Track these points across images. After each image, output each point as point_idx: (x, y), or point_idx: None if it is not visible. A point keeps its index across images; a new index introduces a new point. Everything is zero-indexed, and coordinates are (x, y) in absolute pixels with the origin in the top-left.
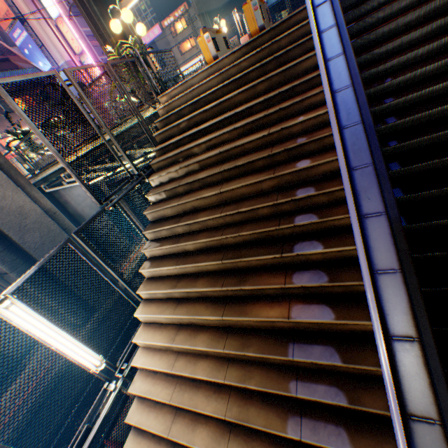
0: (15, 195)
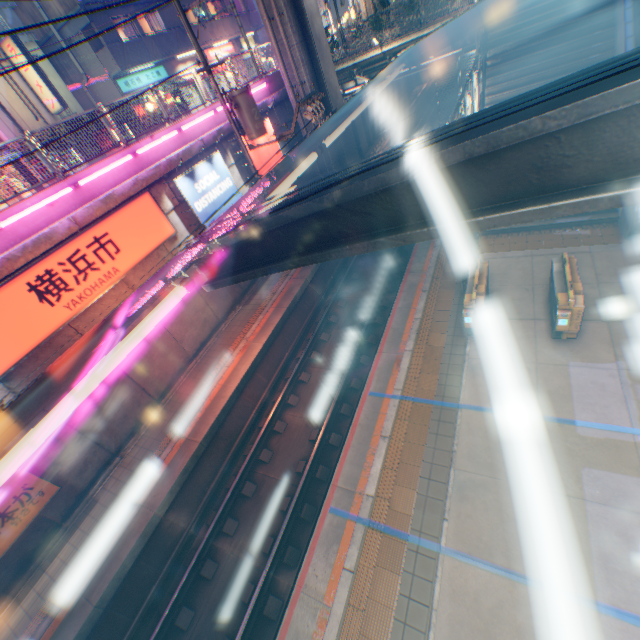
0: (334, 78)
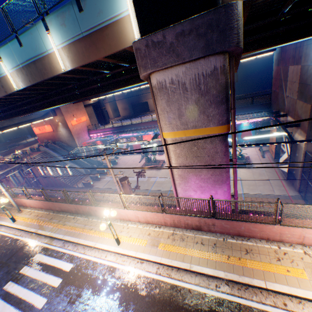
0: None
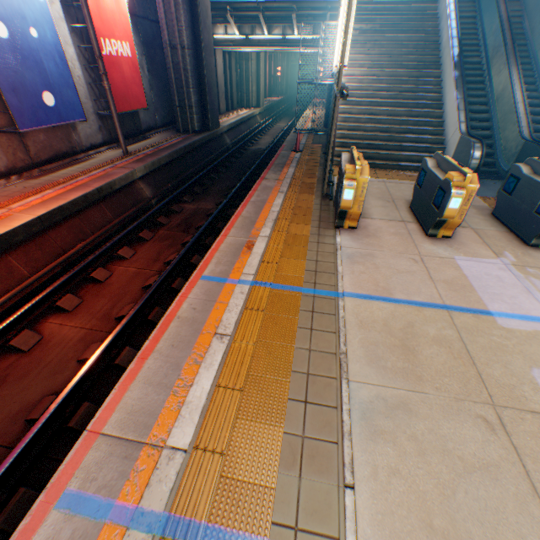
0: None
